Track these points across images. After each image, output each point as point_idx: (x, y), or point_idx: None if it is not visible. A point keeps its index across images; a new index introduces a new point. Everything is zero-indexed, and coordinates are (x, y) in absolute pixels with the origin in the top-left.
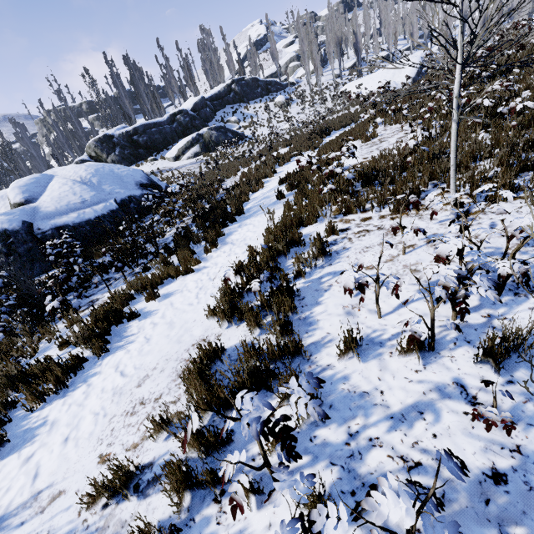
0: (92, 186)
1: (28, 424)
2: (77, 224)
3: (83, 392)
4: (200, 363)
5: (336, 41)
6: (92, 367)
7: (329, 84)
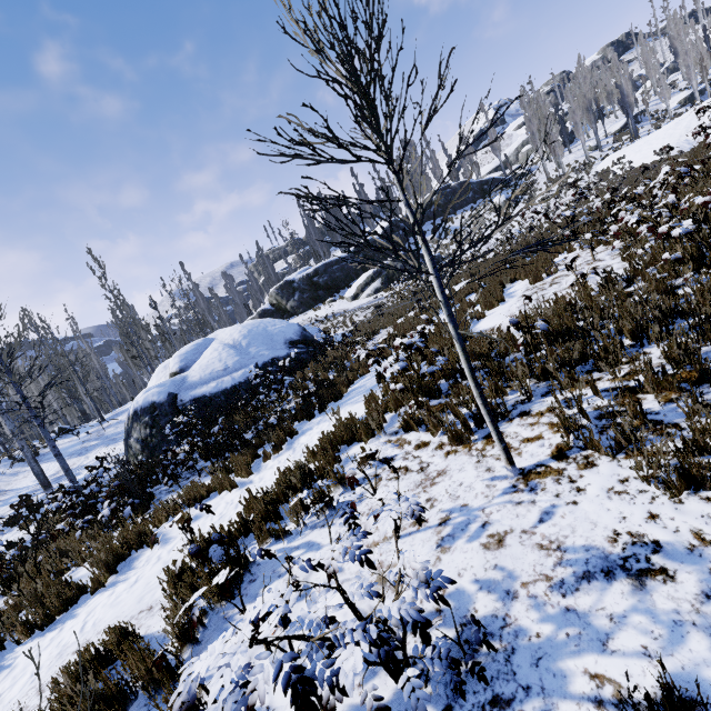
0: (240, 350)
1: (7, 659)
2: (213, 395)
3: (52, 637)
4: (94, 653)
5: (586, 105)
6: (82, 604)
7: (579, 163)
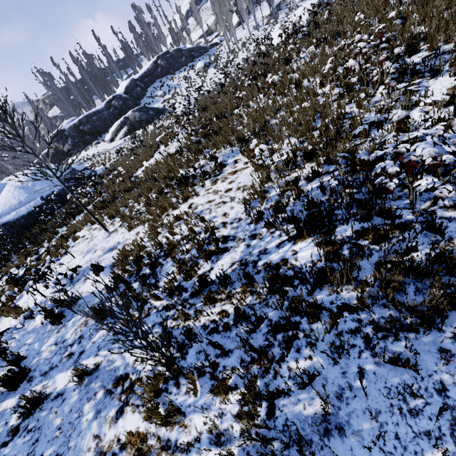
0: (27, 189)
1: None
2: (15, 220)
3: None
4: None
5: None
6: None
7: (246, 39)
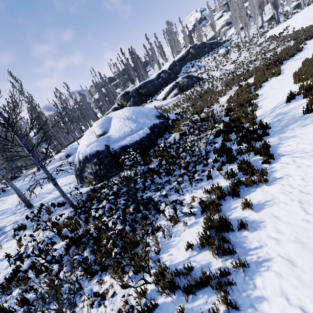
0: (133, 120)
1: None
2: (131, 144)
3: None
4: None
5: (259, 4)
6: (245, 286)
7: (255, 34)
